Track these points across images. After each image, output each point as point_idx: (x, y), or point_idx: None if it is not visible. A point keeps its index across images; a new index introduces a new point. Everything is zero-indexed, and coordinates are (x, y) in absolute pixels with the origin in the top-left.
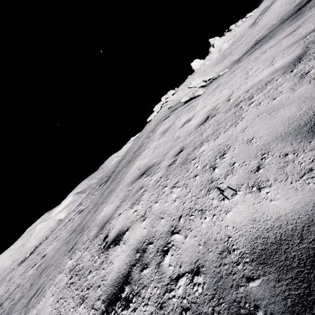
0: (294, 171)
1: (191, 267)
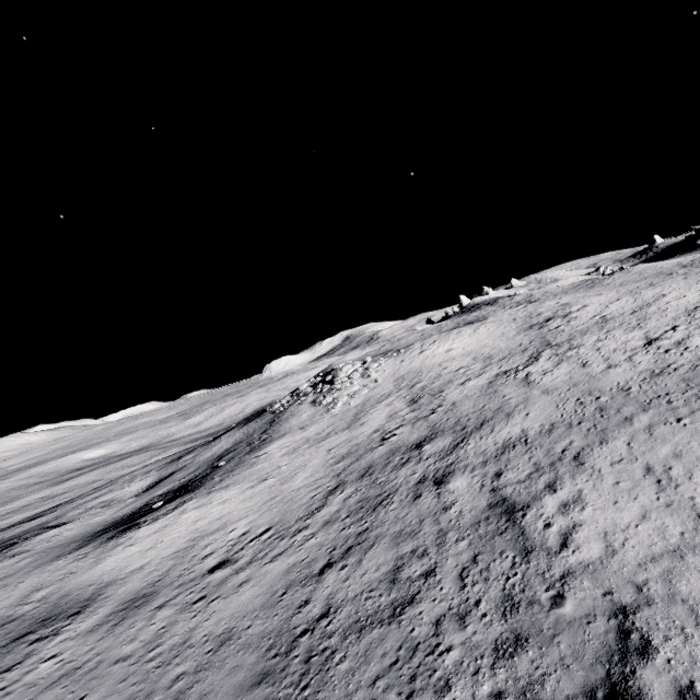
0: None
1: None
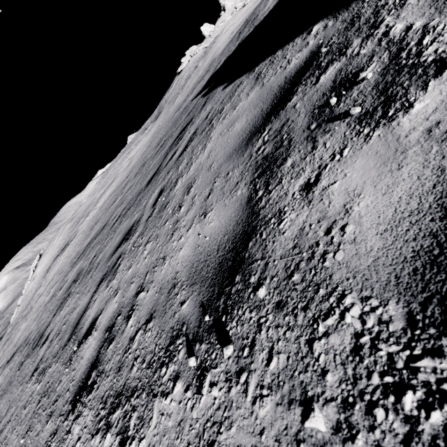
0: None
1: None
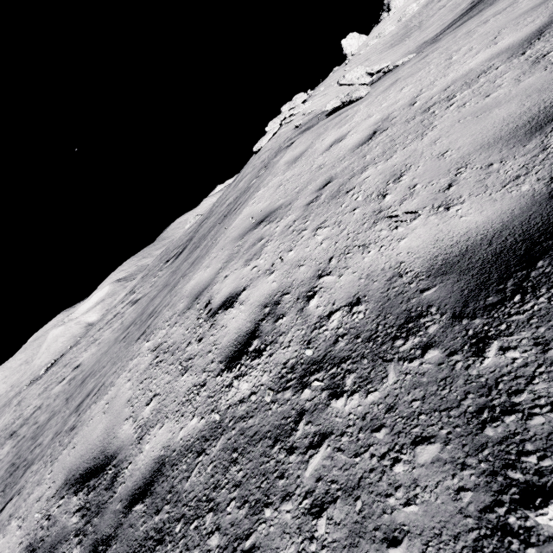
0: (497, 182)
1: (348, 301)
